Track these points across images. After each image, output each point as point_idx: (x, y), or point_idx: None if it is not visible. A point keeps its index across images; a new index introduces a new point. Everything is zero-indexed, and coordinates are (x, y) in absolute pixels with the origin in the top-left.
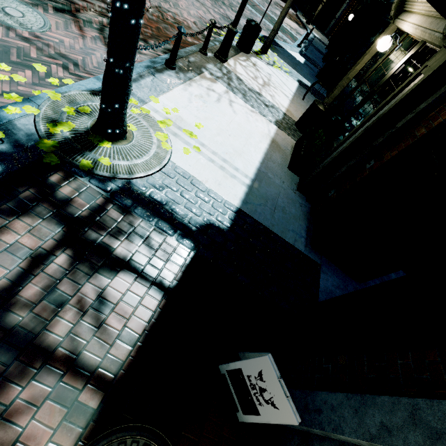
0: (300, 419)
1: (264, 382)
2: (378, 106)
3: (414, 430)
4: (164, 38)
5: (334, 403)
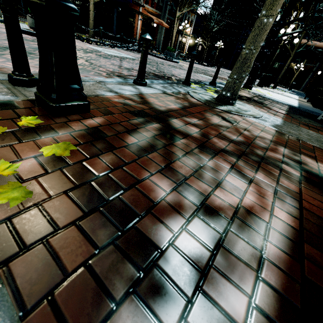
0: None
1: None
2: None
3: None
4: None
5: None
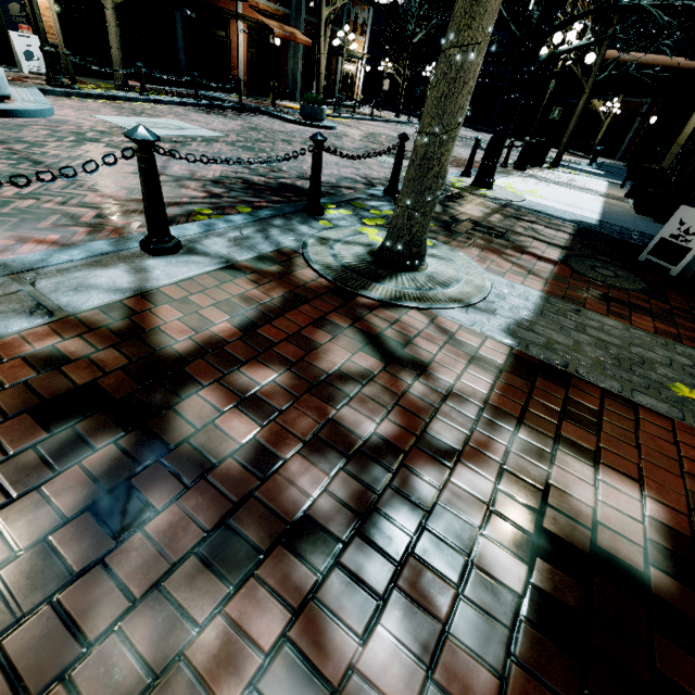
0: None
1: (686, 223)
2: None
3: None
4: None
5: None
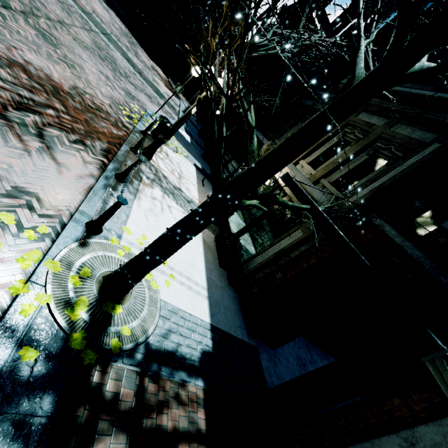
0: None
1: None
2: (278, 238)
3: None
4: (96, 134)
5: None
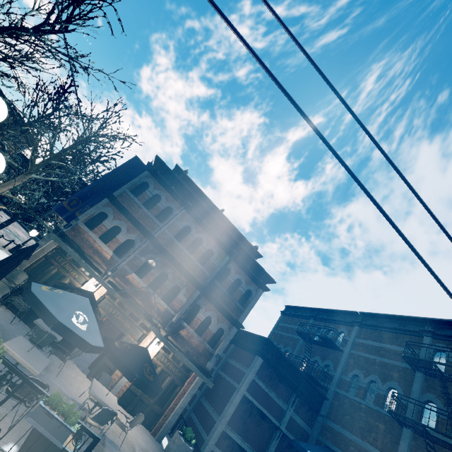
0: None
1: None
2: None
3: None
4: None
5: None
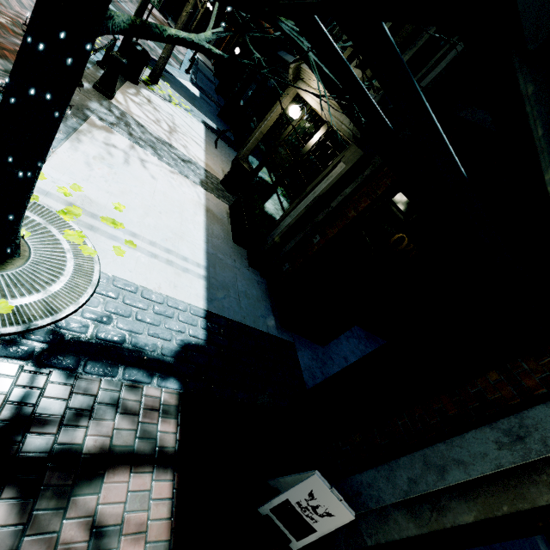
0: (354, 512)
1: (316, 499)
2: (312, 184)
3: (429, 473)
4: None
5: (369, 480)
